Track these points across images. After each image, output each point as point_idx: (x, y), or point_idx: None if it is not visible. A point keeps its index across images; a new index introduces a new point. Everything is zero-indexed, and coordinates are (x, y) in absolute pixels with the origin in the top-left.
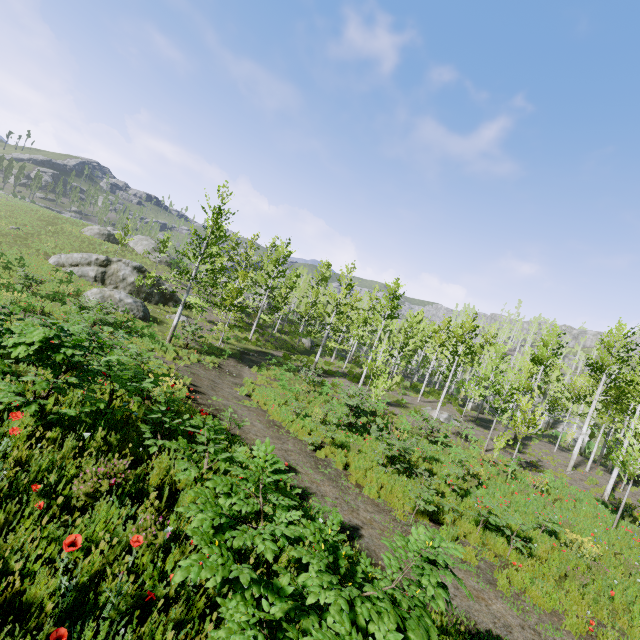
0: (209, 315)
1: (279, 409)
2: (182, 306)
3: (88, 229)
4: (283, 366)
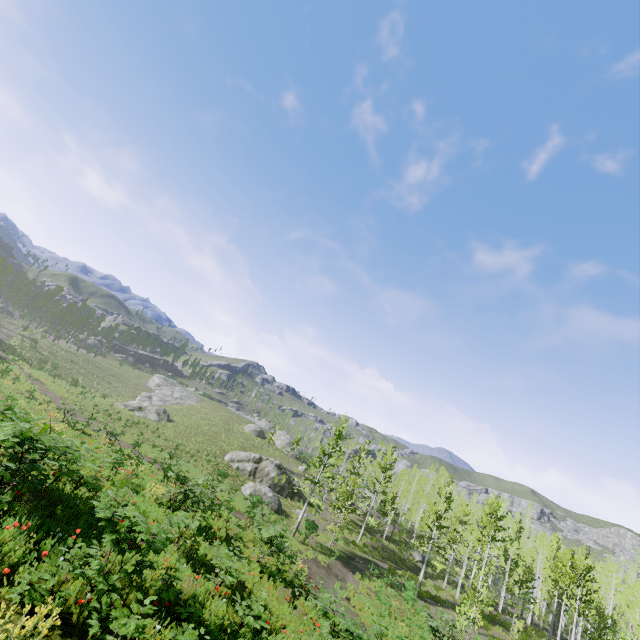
0: (324, 512)
1: (371, 617)
2: (306, 505)
3: (248, 426)
4: (386, 579)
